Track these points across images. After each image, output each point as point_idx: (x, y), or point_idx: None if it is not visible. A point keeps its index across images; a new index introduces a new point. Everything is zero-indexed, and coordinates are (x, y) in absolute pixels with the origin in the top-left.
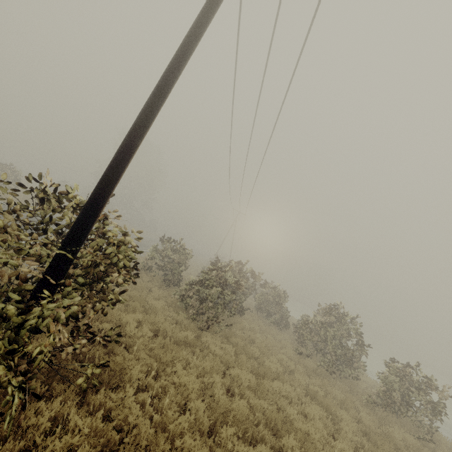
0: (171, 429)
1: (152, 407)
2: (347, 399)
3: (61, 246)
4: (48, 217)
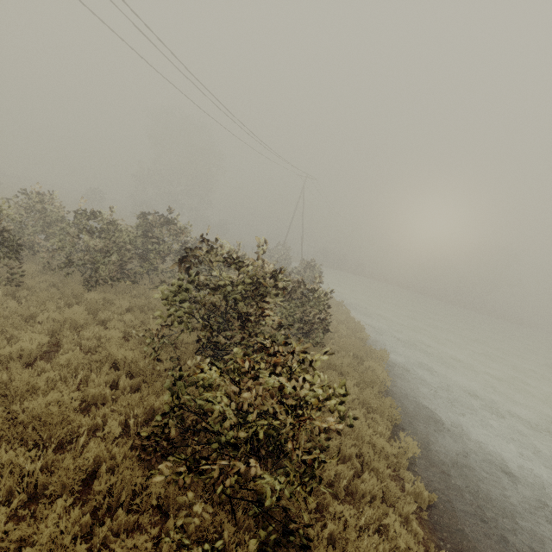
0: None
1: None
2: None
3: None
4: None
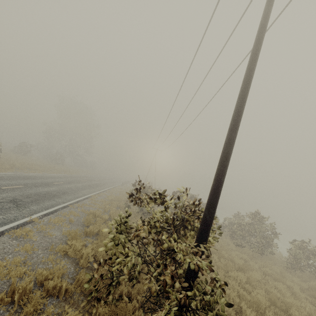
0: None
1: None
2: (283, 271)
3: (201, 240)
4: (166, 216)
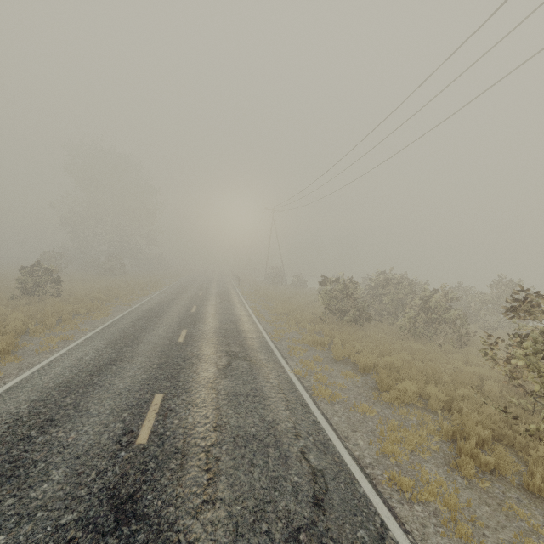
0: None
1: None
2: None
3: None
4: None
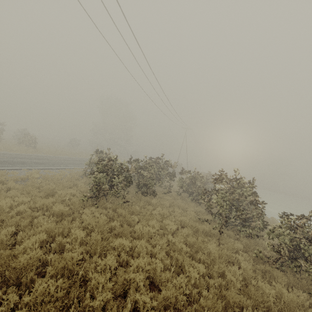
0: None
1: None
2: (214, 254)
3: None
4: None
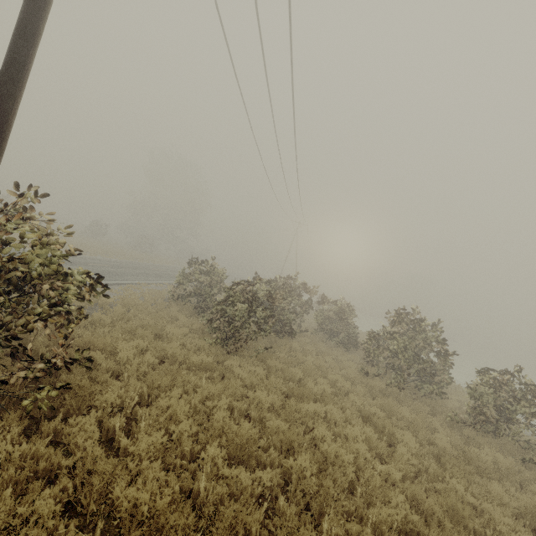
0: (136, 453)
1: (123, 431)
2: (416, 418)
3: None
4: None
